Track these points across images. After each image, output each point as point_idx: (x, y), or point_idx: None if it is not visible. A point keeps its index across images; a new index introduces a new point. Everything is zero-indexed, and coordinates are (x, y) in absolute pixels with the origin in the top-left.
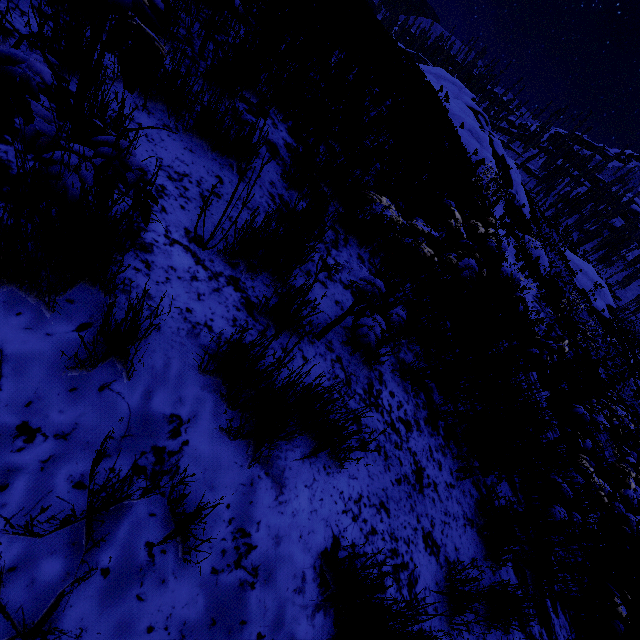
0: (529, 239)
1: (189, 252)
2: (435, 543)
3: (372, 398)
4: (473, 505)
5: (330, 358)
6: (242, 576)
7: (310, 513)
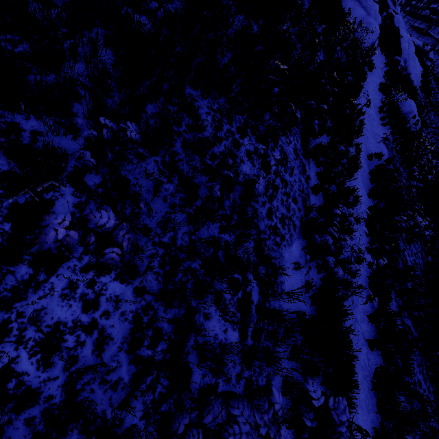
0: (396, 93)
1: None
2: None
3: None
4: None
5: None
6: None
7: None
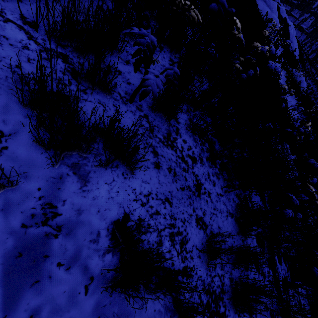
0: (296, 71)
1: (22, 30)
2: (204, 223)
3: (169, 142)
4: (234, 206)
5: (139, 114)
6: (48, 230)
7: (107, 199)
